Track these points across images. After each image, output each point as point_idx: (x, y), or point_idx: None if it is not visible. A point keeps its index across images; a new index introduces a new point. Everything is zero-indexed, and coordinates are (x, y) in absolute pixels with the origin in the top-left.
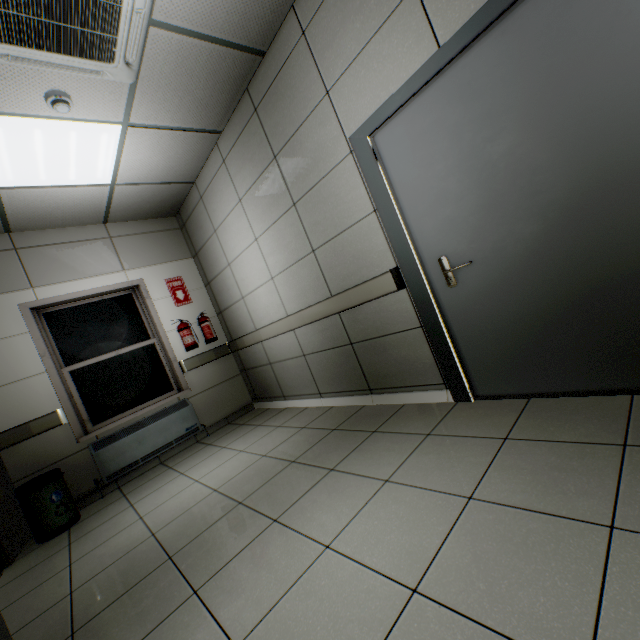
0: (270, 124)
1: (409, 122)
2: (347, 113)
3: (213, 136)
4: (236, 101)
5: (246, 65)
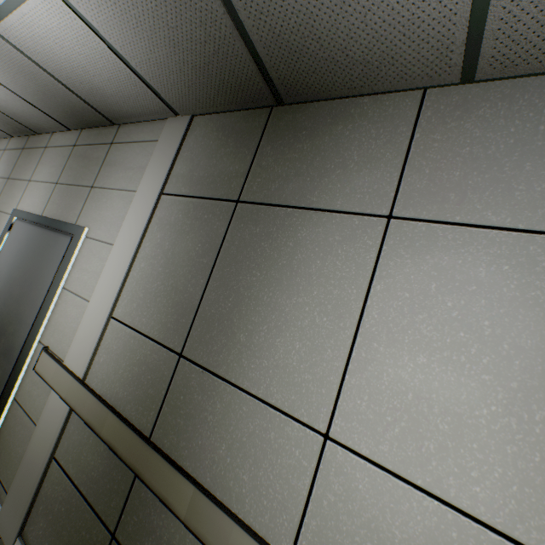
0: (20, 162)
1: (22, 229)
2: (25, 198)
3: (7, 134)
4: (22, 134)
5: (25, 128)
